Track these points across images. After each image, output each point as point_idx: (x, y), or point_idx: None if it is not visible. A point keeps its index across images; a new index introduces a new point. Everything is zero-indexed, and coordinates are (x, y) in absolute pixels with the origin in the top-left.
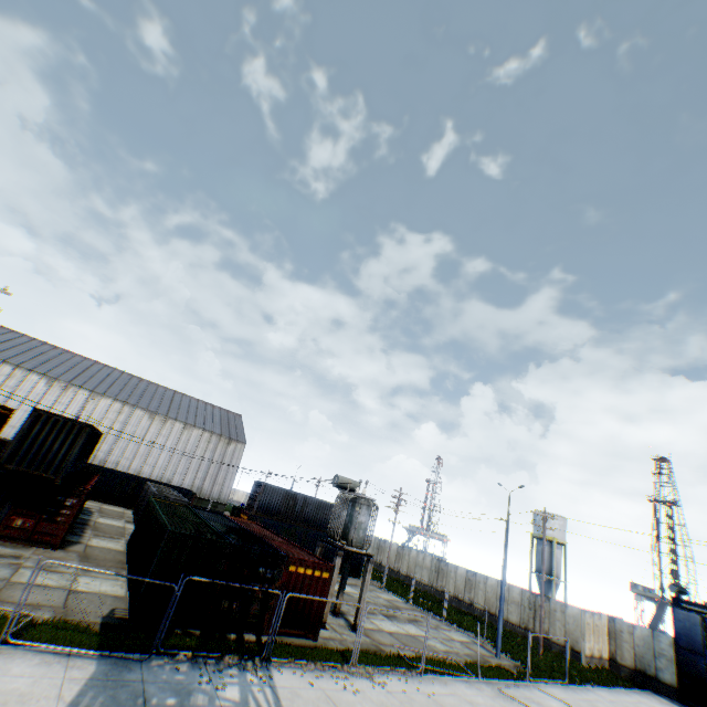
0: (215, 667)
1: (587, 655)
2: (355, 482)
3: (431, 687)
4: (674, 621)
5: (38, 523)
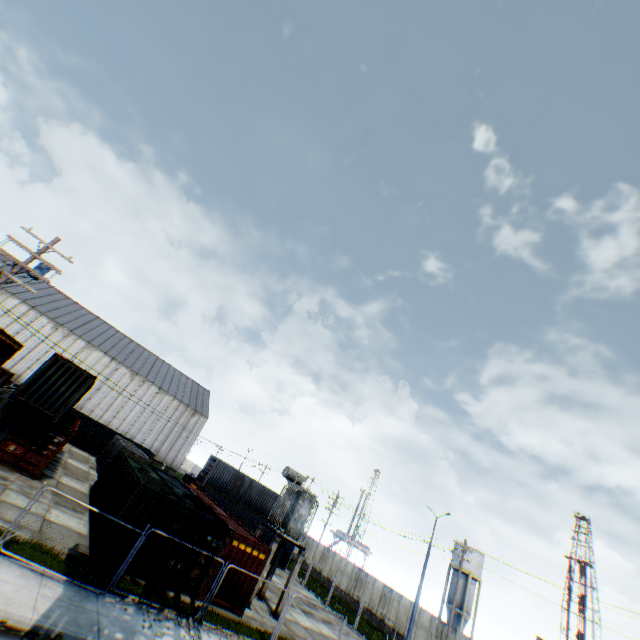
0: (156, 617)
1: None
2: (302, 476)
3: None
4: None
5: (27, 451)
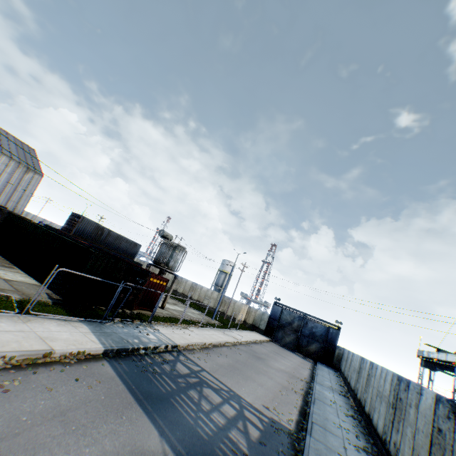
0: (134, 326)
1: (238, 320)
2: (171, 235)
3: (206, 332)
4: (272, 309)
5: None
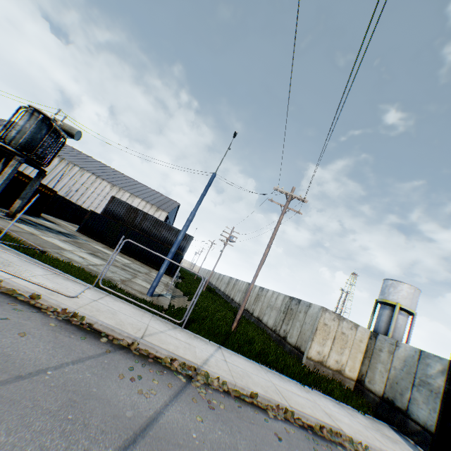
0: None
1: (312, 359)
2: (73, 127)
3: None
4: None
5: None
